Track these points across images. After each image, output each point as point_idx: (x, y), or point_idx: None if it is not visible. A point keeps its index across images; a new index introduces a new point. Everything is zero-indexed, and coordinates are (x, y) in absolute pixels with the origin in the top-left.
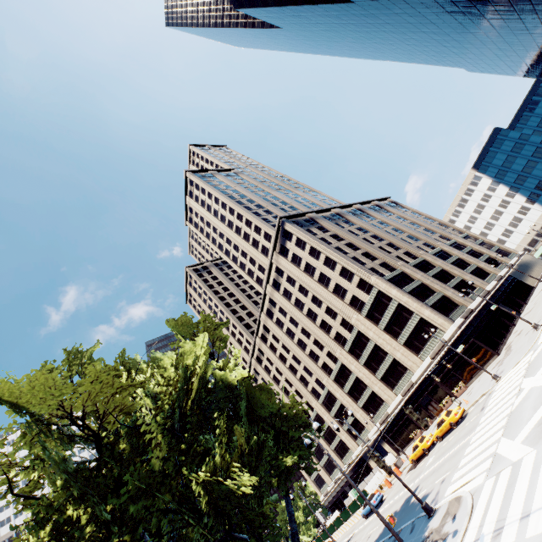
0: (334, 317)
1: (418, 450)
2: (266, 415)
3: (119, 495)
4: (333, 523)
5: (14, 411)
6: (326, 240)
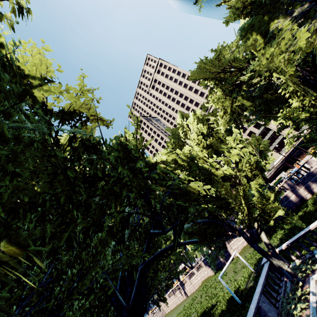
0: None
1: None
2: None
3: None
4: None
5: None
6: None
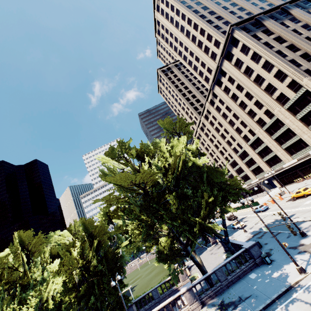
0: (260, 107)
1: (300, 194)
2: (216, 180)
3: (162, 222)
4: (235, 208)
5: (114, 184)
6: (269, 44)
